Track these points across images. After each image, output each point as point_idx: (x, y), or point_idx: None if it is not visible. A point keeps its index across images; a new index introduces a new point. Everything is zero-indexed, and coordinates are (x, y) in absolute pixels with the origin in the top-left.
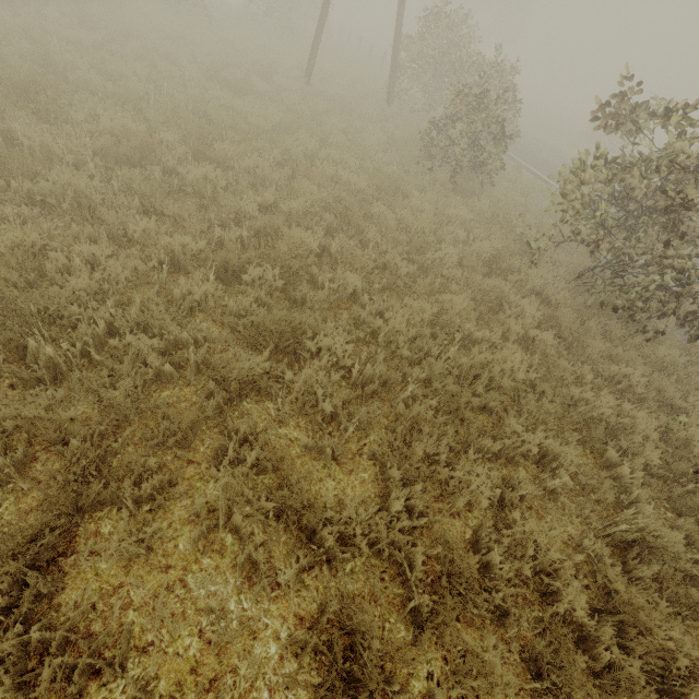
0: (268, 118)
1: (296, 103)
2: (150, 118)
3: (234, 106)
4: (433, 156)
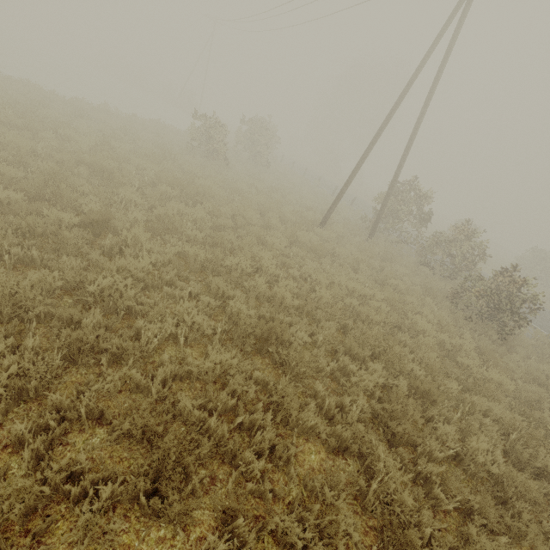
0: (375, 296)
1: (361, 264)
2: (323, 324)
3: (348, 286)
4: (455, 302)
